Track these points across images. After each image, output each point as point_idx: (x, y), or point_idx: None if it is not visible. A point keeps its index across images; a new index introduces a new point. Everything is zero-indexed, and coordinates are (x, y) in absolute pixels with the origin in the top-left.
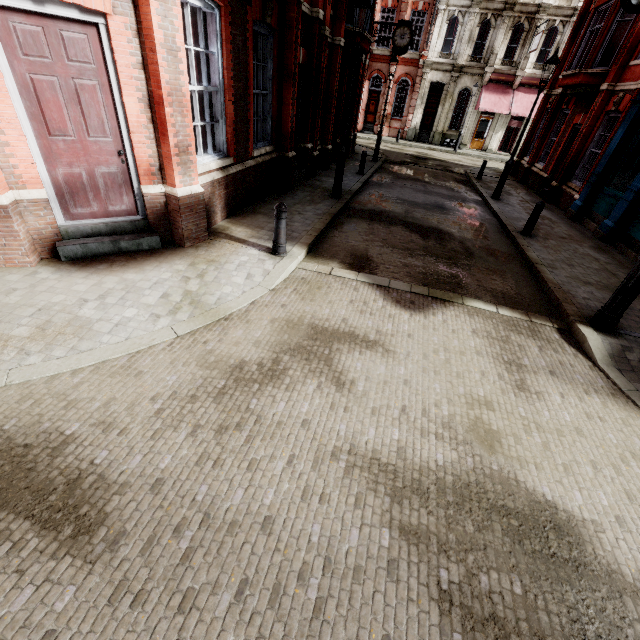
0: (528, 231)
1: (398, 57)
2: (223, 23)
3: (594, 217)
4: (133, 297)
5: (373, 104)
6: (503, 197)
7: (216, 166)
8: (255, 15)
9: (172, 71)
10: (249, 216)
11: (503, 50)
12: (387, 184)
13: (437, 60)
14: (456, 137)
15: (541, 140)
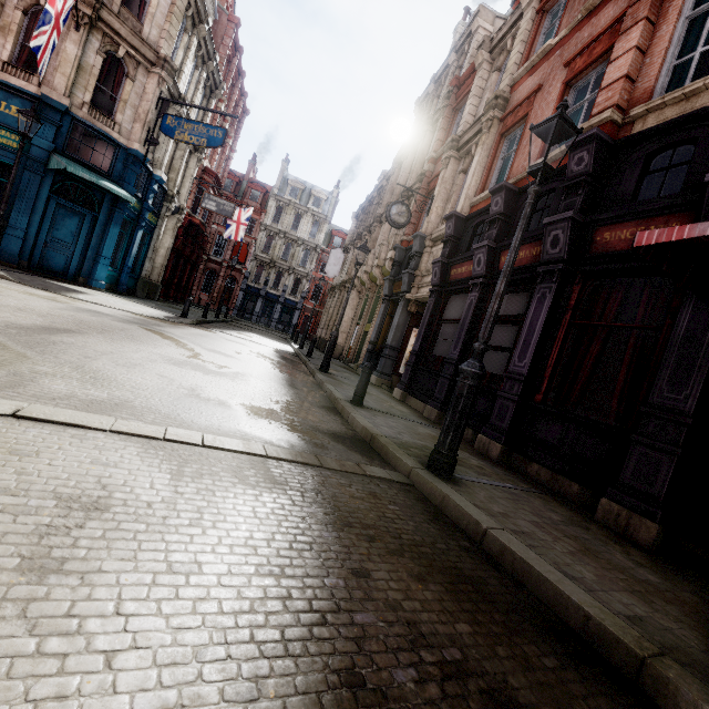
0: None
1: None
2: None
3: None
4: None
5: None
6: None
7: None
8: None
9: None
10: None
11: None
12: None
13: None
14: None
15: None
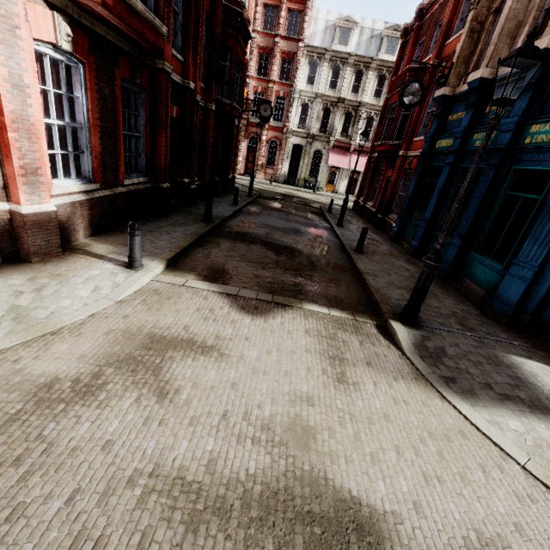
0: (359, 249)
1: (268, 125)
2: (87, 75)
3: (406, 239)
4: None
5: (251, 156)
6: (345, 225)
7: (78, 189)
8: (124, 75)
9: (18, 103)
10: (116, 235)
11: (340, 127)
12: (256, 213)
13: (296, 129)
14: (315, 182)
15: (369, 186)
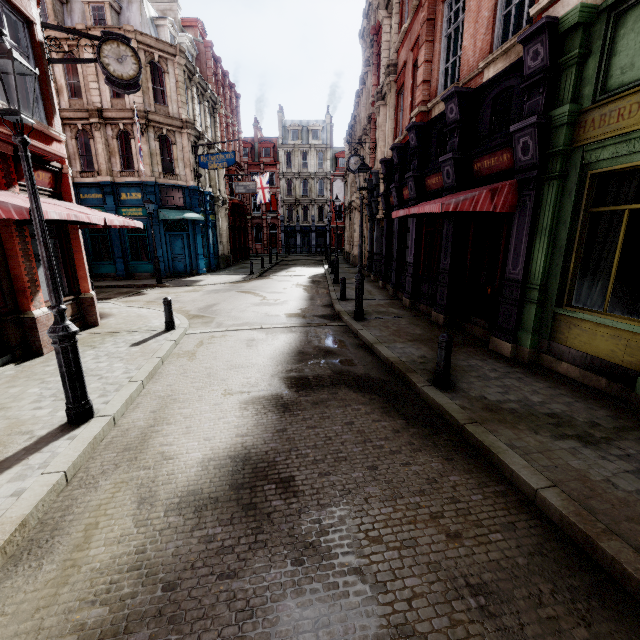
0: None
1: None
2: None
3: None
4: (134, 310)
5: None
6: None
7: None
8: None
9: None
10: None
11: None
12: None
13: None
14: None
15: None
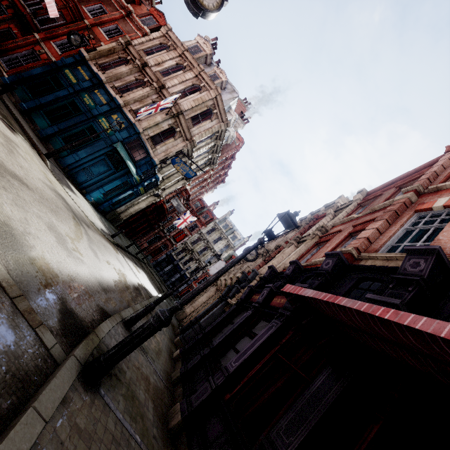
0: (4, 93)
1: None
2: None
3: (15, 95)
4: None
5: None
6: None
7: None
8: None
9: None
10: None
11: None
12: None
13: None
14: None
15: None
